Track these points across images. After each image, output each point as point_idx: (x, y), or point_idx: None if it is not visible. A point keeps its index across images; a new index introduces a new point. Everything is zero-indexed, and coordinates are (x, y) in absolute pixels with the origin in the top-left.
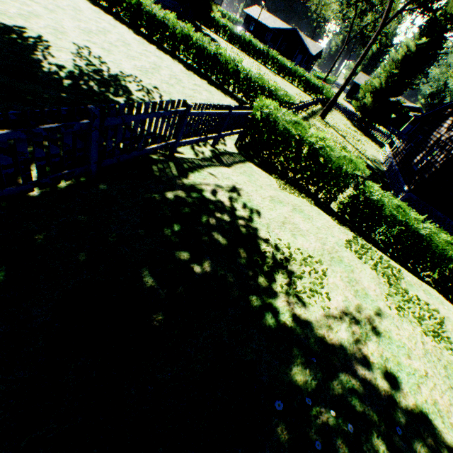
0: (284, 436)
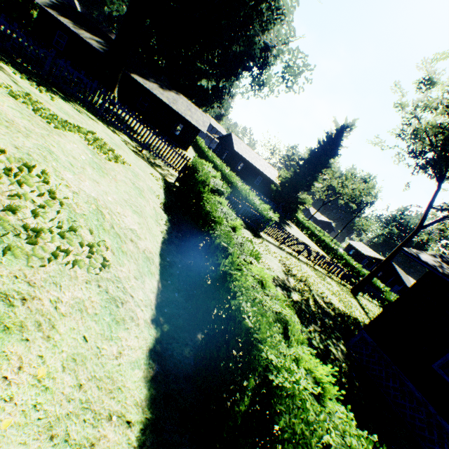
0: None
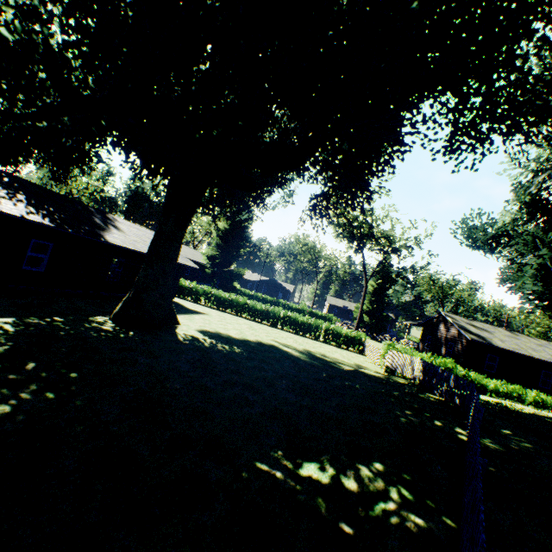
0: None
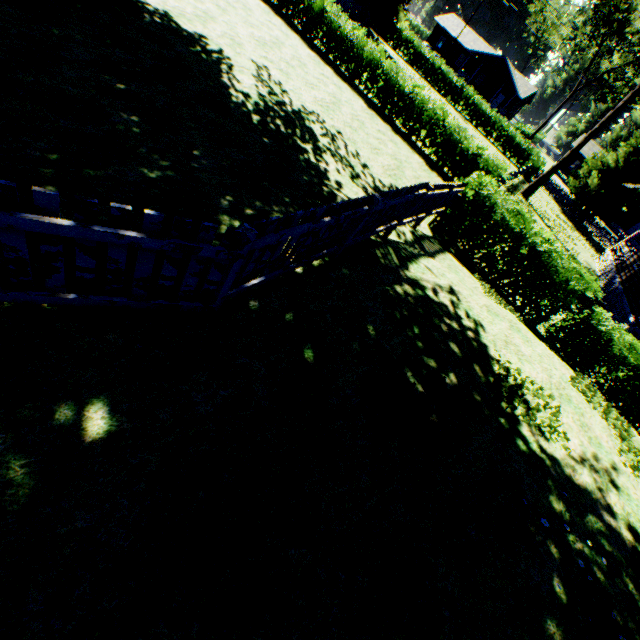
0: (552, 548)
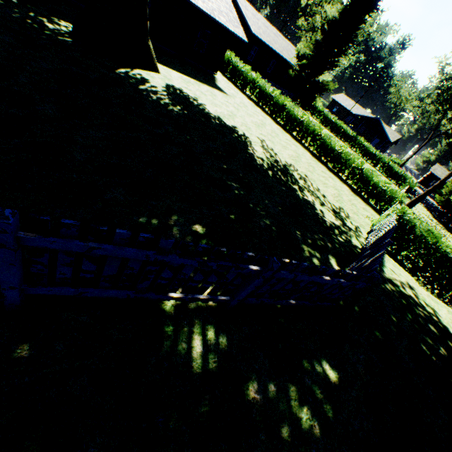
0: None
